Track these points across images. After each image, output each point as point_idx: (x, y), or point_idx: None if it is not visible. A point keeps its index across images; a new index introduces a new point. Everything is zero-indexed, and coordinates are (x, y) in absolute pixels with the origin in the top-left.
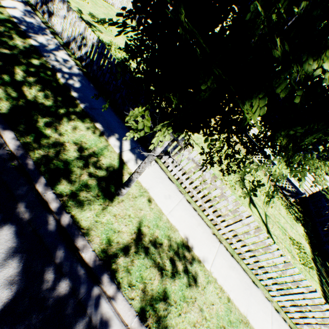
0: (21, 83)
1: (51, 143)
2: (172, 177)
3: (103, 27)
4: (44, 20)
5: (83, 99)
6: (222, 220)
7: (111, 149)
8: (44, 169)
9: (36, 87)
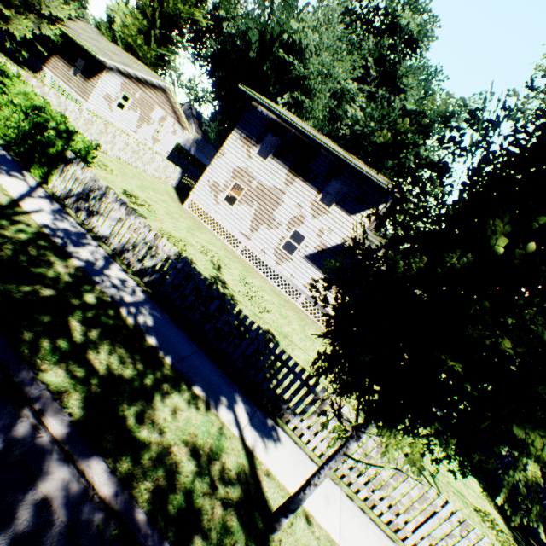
0: (84, 346)
1: (155, 457)
2: (313, 453)
3: (144, 208)
4: (79, 219)
5: (165, 346)
6: (396, 513)
7: (229, 431)
8: (164, 522)
9: (104, 346)
